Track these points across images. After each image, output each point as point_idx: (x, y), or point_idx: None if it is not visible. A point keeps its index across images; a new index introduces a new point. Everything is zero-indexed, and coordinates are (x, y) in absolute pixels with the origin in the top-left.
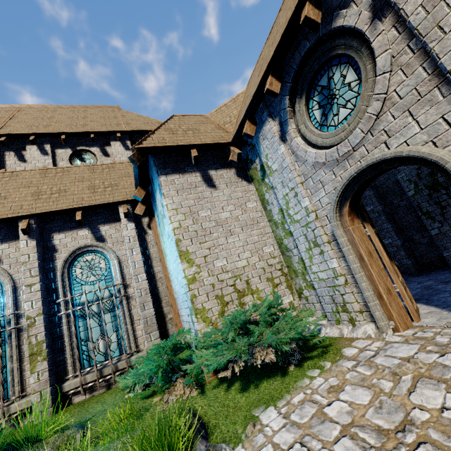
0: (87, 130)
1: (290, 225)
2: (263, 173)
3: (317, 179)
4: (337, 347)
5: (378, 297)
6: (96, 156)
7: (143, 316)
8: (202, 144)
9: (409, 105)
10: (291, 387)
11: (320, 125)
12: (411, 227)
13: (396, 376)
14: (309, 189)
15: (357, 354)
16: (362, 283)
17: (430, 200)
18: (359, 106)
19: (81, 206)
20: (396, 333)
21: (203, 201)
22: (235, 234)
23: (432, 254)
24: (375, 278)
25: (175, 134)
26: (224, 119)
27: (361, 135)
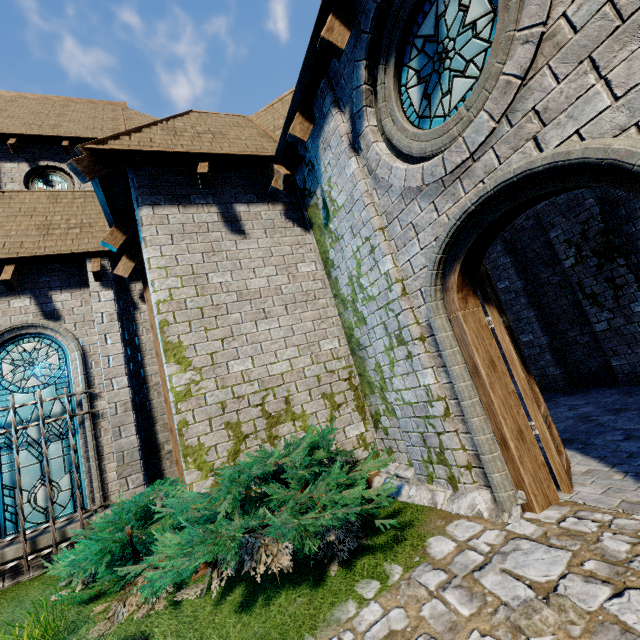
0: (58, 133)
1: (363, 305)
2: (327, 213)
3: (407, 220)
4: (421, 531)
5: (501, 445)
6: (74, 179)
7: (117, 449)
8: (221, 155)
9: (594, 44)
10: (321, 619)
11: (418, 116)
12: (565, 318)
13: (519, 634)
14: (393, 239)
15: (452, 555)
16: (473, 418)
17: (598, 275)
18: (488, 66)
19: (14, 257)
20: (527, 514)
21: (218, 257)
22: (271, 316)
23: (593, 362)
24: (497, 410)
25: (177, 137)
26: (275, 122)
27: (489, 125)
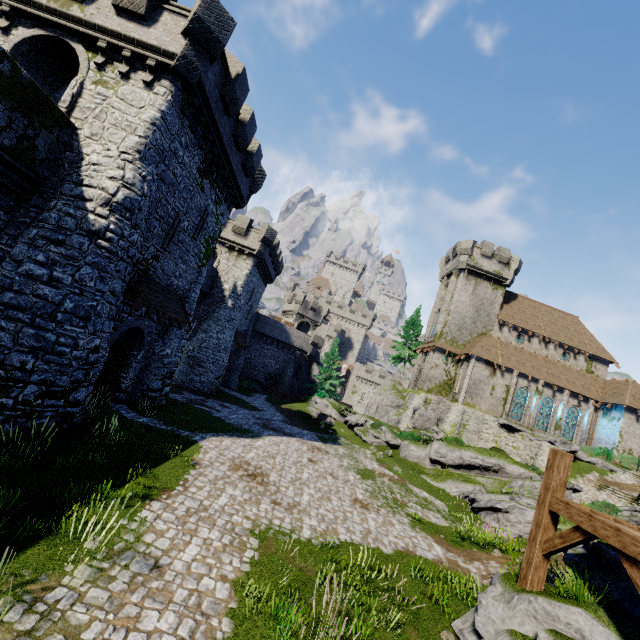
0: (574, 345)
1: None
2: None
3: None
4: None
5: None
6: (570, 357)
7: (584, 436)
8: None
9: None
10: None
11: None
12: None
13: None
14: None
15: None
16: None
17: None
18: None
19: (583, 395)
20: None
21: (632, 425)
22: (636, 438)
23: None
24: None
25: (635, 400)
26: None
27: None
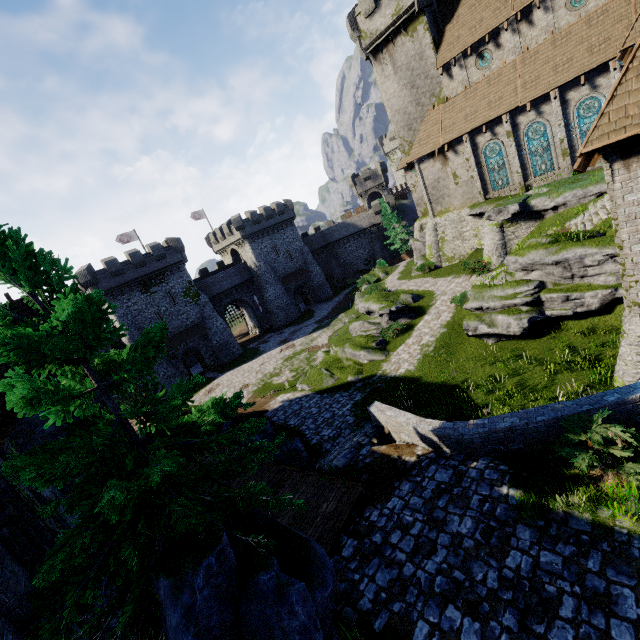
0: None
1: None
2: None
3: None
4: None
5: None
6: None
7: None
8: None
9: None
10: None
11: None
12: None
13: None
14: None
15: None
16: None
17: None
18: None
19: (583, 73)
20: None
21: None
22: None
23: None
24: None
25: None
26: None
27: None
